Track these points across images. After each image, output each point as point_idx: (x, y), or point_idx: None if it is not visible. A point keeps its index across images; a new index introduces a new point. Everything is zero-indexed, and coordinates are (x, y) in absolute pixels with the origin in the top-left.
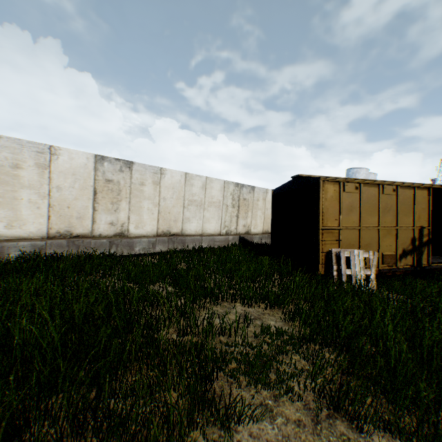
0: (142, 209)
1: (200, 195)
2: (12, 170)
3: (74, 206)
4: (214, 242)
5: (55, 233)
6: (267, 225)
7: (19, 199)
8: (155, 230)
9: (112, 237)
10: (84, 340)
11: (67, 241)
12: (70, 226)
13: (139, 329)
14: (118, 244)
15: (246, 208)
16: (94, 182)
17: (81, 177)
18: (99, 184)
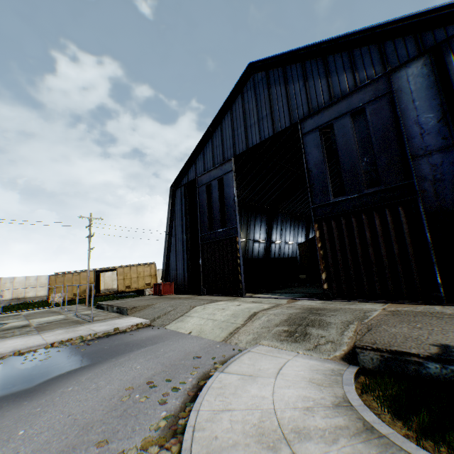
0: (6, 291)
1: (35, 283)
2: None
3: None
4: (44, 299)
5: None
6: None
7: None
8: (12, 297)
9: None
10: None
11: None
12: None
13: None
14: None
15: None
16: None
17: None
18: None
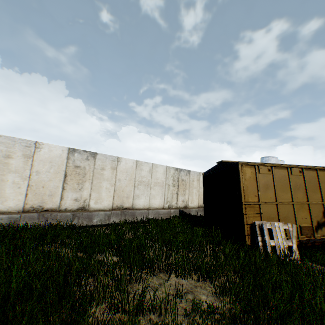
0: (101, 188)
1: (148, 177)
2: (4, 159)
3: (48, 186)
4: (158, 214)
5: (29, 208)
6: (201, 200)
7: (5, 180)
8: (111, 205)
9: (76, 210)
10: (8, 321)
11: (38, 214)
12: (42, 202)
13: (73, 304)
14: (79, 217)
15: (184, 187)
16: (65, 168)
17: (56, 164)
18: (69, 169)
